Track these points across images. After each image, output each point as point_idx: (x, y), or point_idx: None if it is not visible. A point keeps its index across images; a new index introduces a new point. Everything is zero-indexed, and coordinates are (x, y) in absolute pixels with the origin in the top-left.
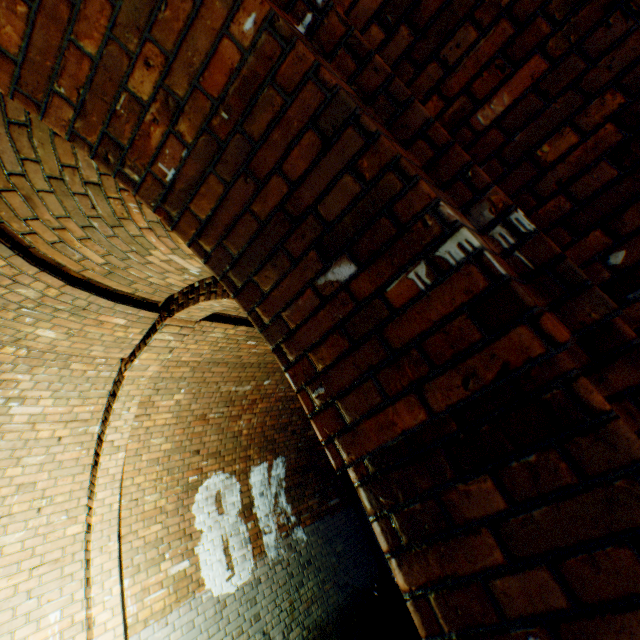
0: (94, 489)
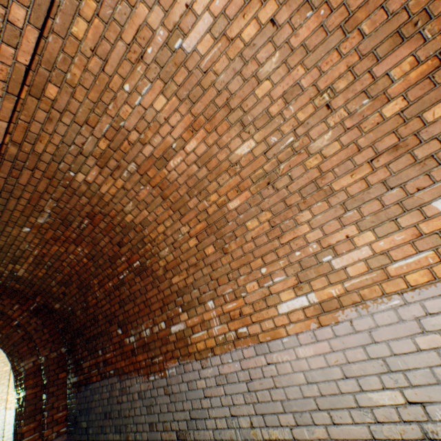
0: None
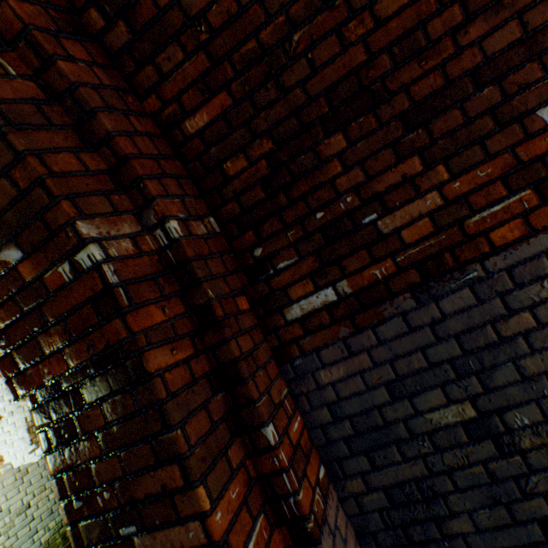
0: None
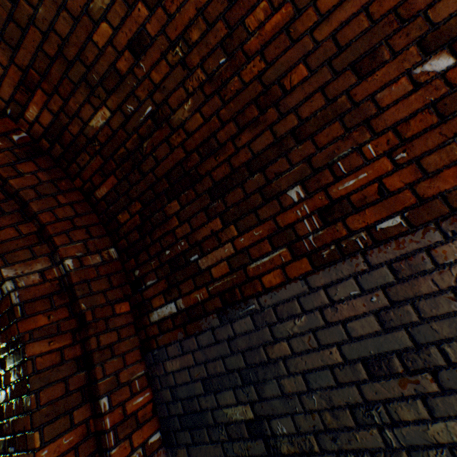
0: None
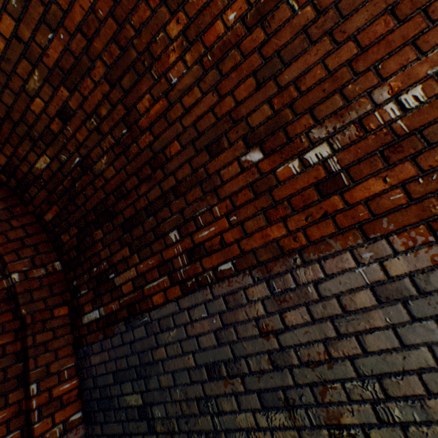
0: None
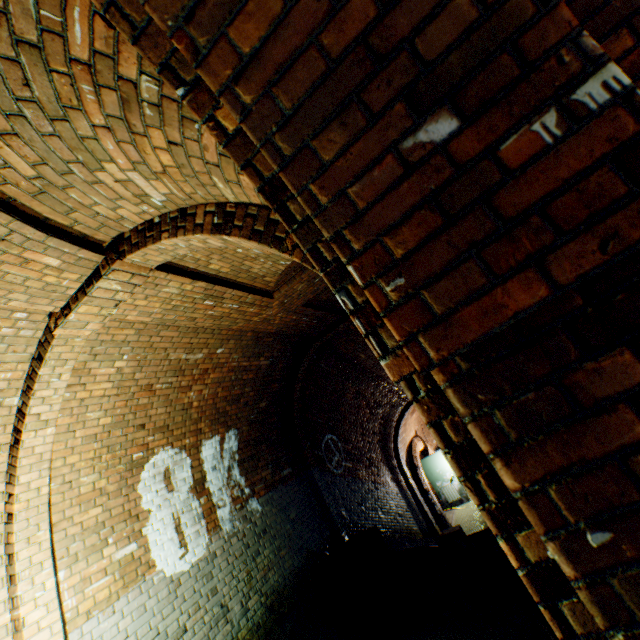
0: (15, 472)
